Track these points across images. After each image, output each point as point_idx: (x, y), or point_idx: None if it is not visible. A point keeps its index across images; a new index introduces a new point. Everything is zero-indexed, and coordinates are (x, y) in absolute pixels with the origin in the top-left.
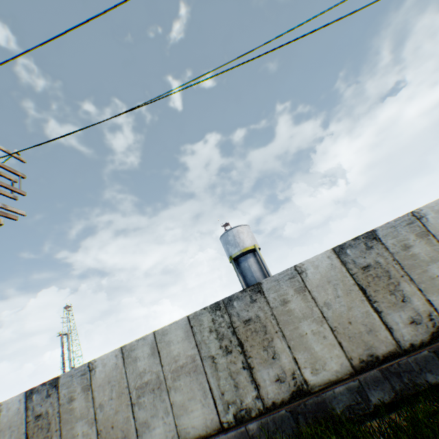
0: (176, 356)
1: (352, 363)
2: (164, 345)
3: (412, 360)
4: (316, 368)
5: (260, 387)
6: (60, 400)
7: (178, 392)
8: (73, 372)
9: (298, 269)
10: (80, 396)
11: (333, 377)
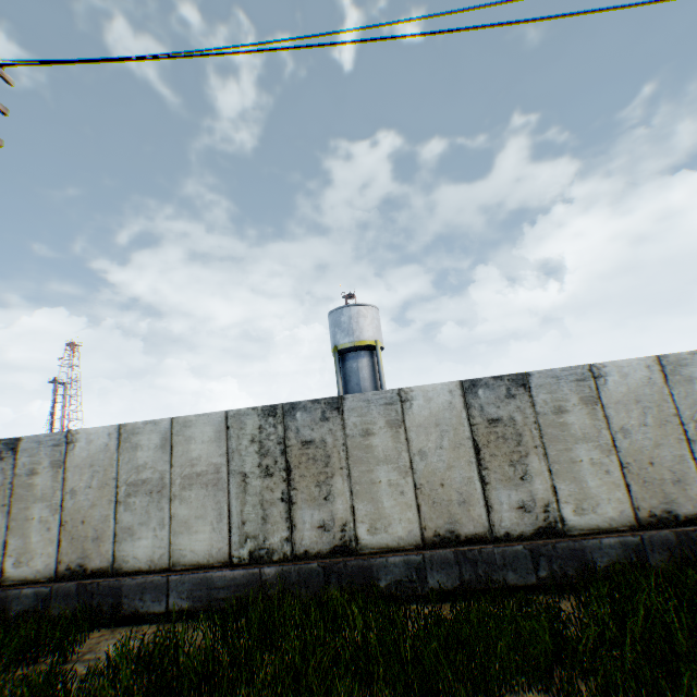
0: (195, 459)
1: (424, 534)
2: (182, 440)
3: (500, 552)
4: (376, 527)
5: (296, 529)
6: (16, 470)
7: (185, 504)
8: (42, 438)
9: (403, 395)
10: (47, 472)
11: (393, 543)
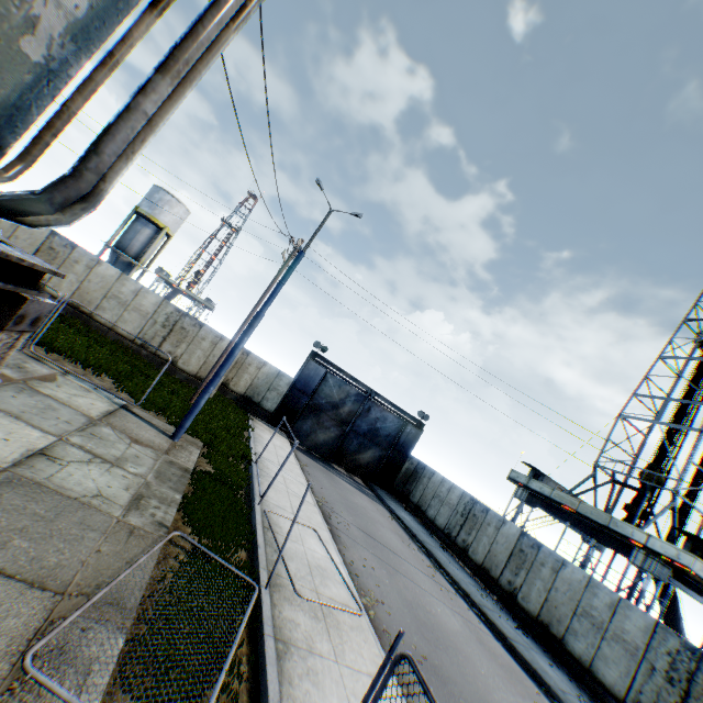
0: None
1: None
2: None
3: None
4: None
5: None
6: None
7: None
8: None
9: None
10: None
11: None
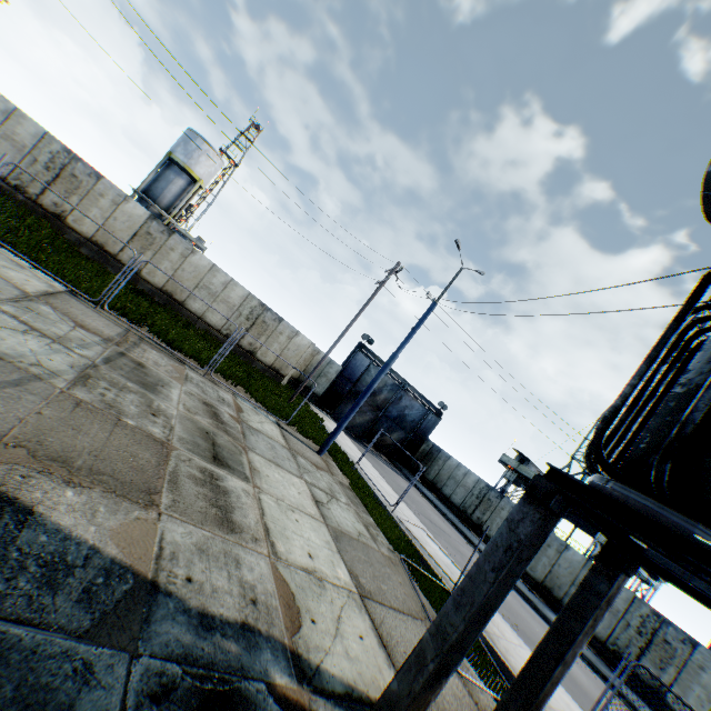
0: (18, 134)
1: (93, 238)
2: (17, 121)
3: (114, 262)
4: (78, 222)
5: (45, 196)
6: None
7: None
8: None
9: (128, 198)
10: None
11: (79, 231)
